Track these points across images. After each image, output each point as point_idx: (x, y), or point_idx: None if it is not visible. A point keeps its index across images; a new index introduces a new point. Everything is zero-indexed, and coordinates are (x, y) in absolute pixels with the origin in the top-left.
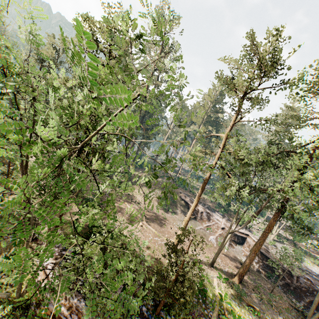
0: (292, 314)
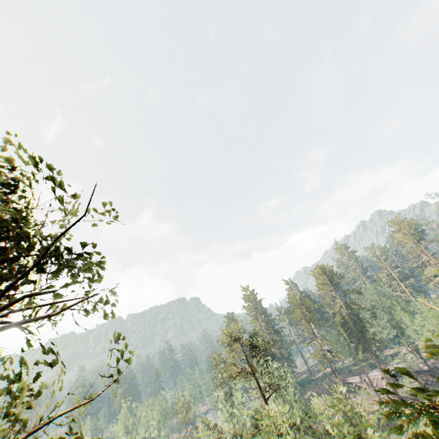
0: None
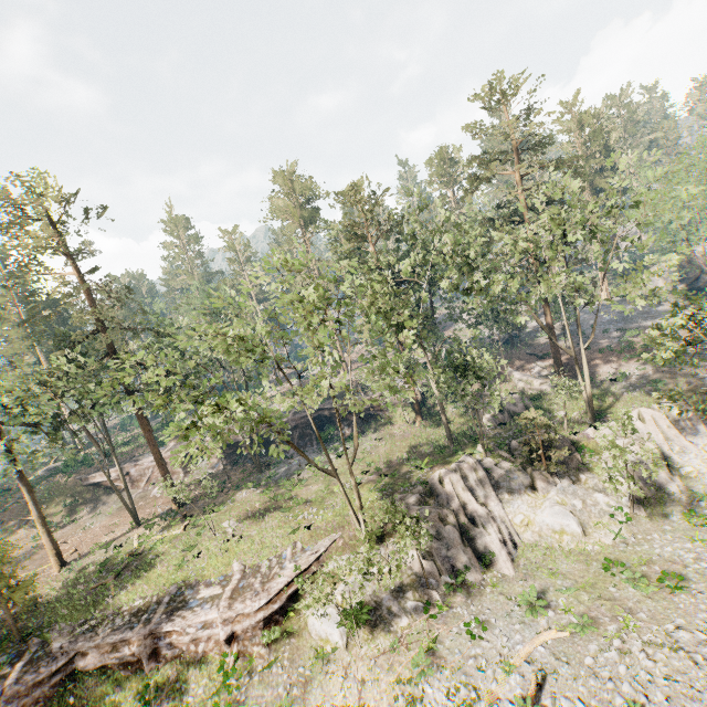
0: (249, 476)
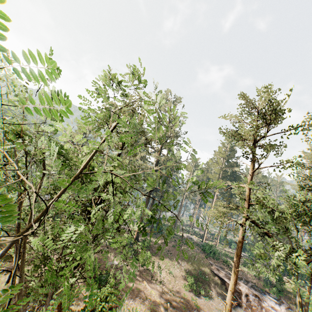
0: None
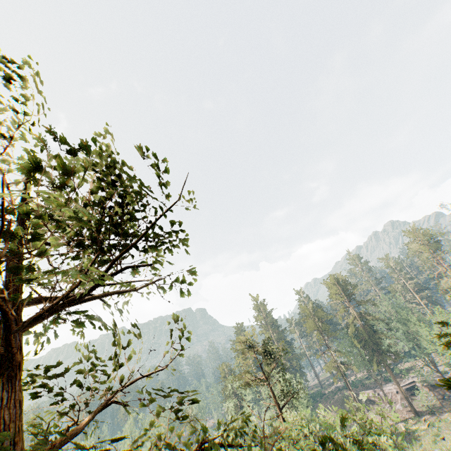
0: None
